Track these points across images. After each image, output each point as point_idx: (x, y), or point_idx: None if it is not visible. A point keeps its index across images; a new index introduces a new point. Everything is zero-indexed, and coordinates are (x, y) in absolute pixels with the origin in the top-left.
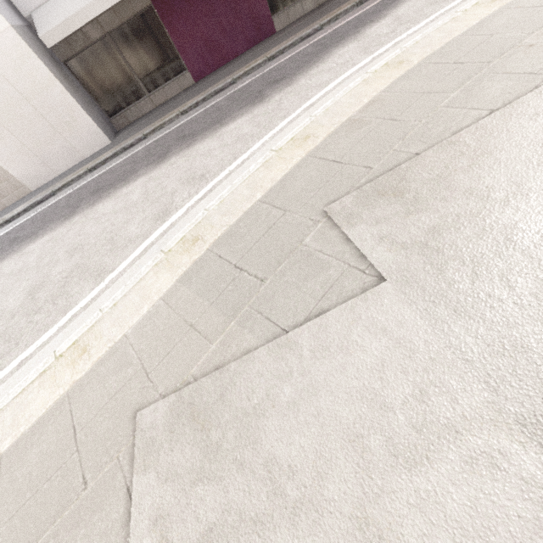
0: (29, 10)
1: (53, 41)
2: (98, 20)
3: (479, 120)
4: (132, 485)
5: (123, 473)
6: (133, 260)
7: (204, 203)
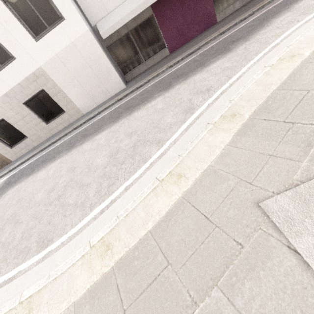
0: (95, 22)
1: (106, 36)
2: (126, 24)
3: None
4: (292, 244)
5: (274, 237)
6: (181, 132)
7: (221, 100)
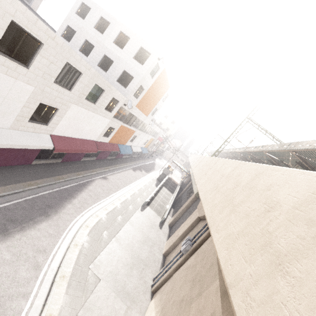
0: None
1: None
2: None
3: (102, 250)
4: None
5: None
6: (38, 286)
7: (54, 263)
